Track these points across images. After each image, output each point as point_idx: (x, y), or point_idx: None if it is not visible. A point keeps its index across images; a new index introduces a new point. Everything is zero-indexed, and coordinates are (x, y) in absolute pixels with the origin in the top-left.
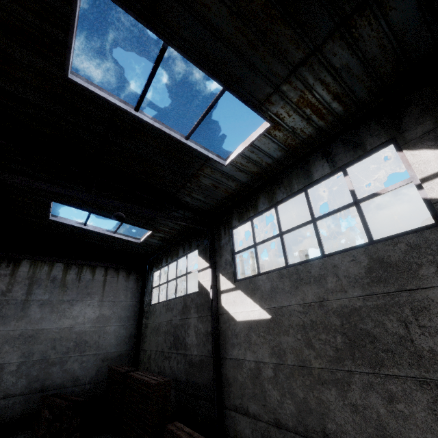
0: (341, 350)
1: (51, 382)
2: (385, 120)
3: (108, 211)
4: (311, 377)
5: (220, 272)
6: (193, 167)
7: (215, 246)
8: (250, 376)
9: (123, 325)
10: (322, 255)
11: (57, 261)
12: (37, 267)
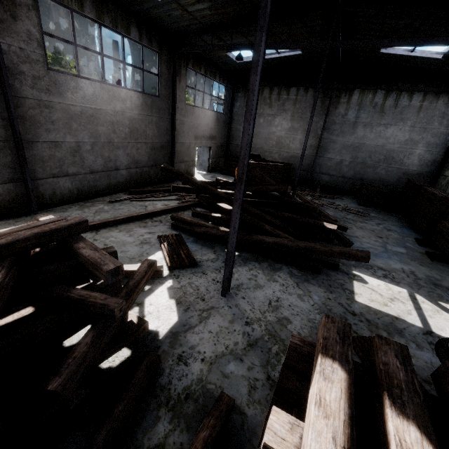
0: None
1: (366, 177)
2: None
3: (441, 36)
4: None
5: None
6: None
7: None
8: None
9: (429, 151)
10: None
11: (379, 89)
12: (364, 96)
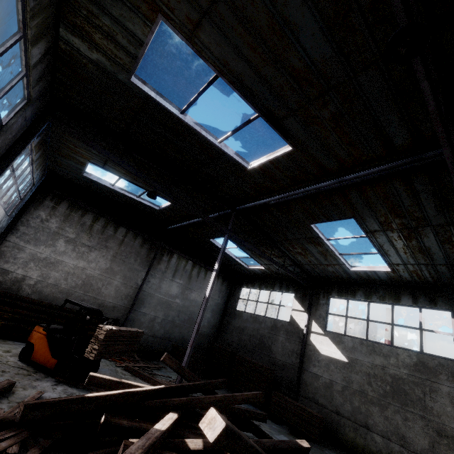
0: (388, 392)
1: (173, 337)
2: (452, 298)
3: (252, 252)
4: (366, 398)
5: (313, 319)
6: (330, 262)
7: (313, 300)
8: (324, 385)
9: (213, 315)
10: (391, 345)
11: (191, 260)
12: (180, 261)
